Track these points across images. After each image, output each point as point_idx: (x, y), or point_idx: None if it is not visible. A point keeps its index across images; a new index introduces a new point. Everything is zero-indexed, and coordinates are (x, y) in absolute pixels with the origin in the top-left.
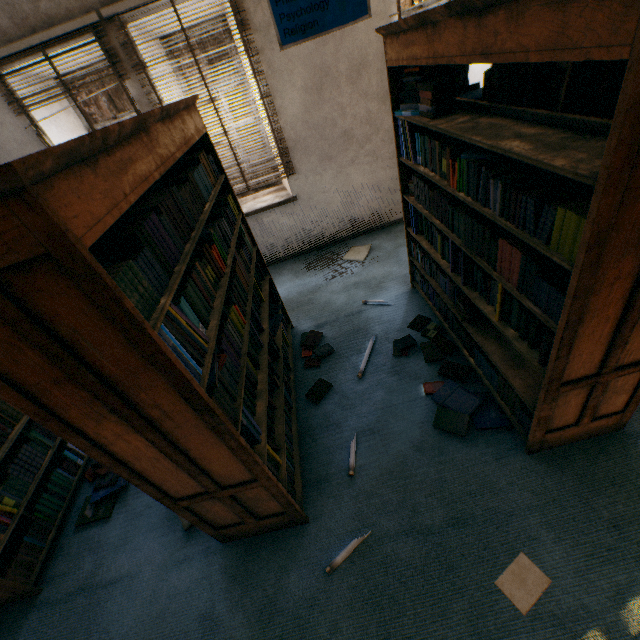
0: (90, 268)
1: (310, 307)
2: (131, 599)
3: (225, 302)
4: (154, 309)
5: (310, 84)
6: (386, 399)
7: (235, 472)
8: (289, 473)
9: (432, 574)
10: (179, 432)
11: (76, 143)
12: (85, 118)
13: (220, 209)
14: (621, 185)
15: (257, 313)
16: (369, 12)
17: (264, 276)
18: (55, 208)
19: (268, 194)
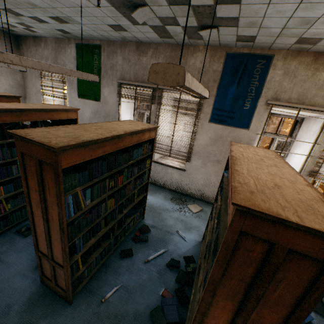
0: (58, 173)
1: (157, 215)
2: (1, 273)
3: (111, 195)
4: (73, 189)
5: (213, 137)
6: (145, 281)
7: (59, 257)
8: (82, 276)
9: None
10: (53, 229)
11: (82, 143)
12: (134, 107)
13: (141, 162)
14: (223, 267)
15: (126, 204)
16: (249, 128)
17: (144, 192)
18: (61, 157)
19: (177, 161)
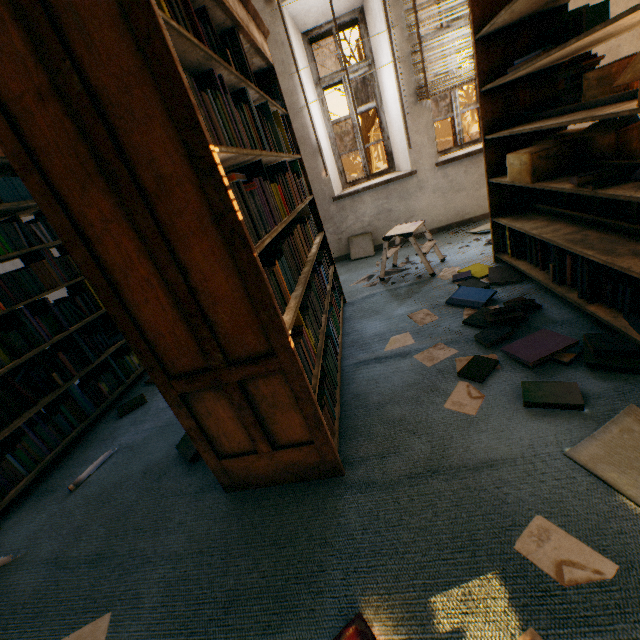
0: None
1: None
2: None
3: None
4: None
5: None
6: (172, 418)
7: None
8: (5, 472)
9: (18, 617)
10: None
11: None
12: None
13: None
14: None
15: (76, 315)
16: None
17: None
18: None
19: None
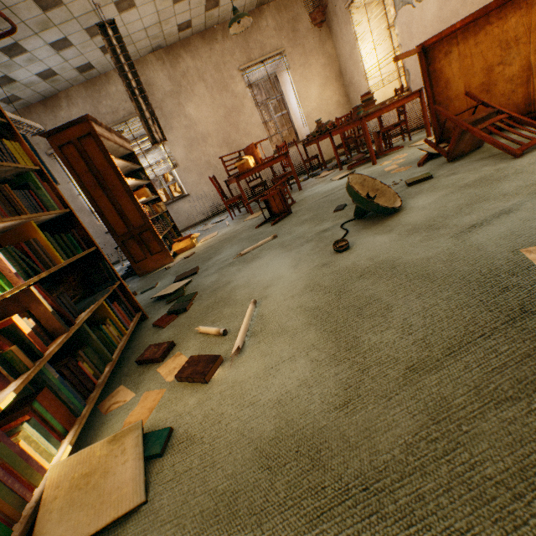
0: None
1: None
2: None
3: None
4: None
5: None
6: None
7: None
8: None
9: None
10: None
11: None
12: None
13: None
14: None
15: None
16: (59, 183)
17: None
18: None
19: None
